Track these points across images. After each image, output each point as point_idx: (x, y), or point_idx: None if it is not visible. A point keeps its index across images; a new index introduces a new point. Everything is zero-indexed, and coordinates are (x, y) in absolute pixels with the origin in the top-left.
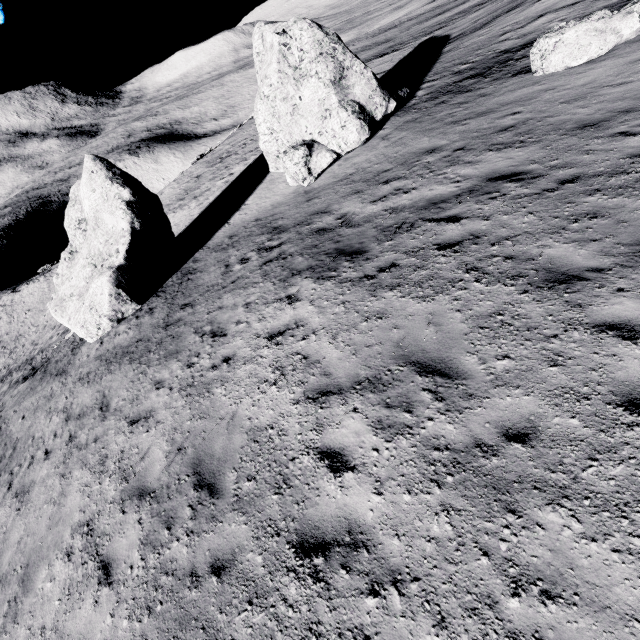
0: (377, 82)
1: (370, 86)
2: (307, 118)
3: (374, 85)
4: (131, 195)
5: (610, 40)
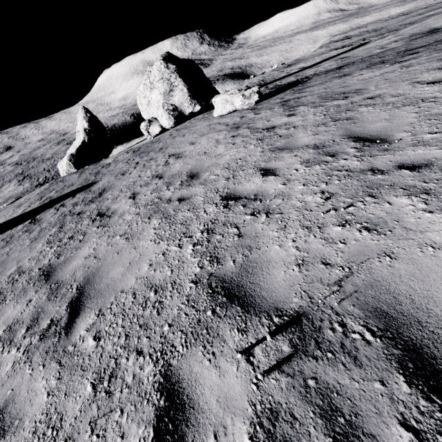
0: (190, 95)
1: (184, 97)
2: (153, 107)
3: (186, 97)
4: (88, 126)
5: (227, 107)
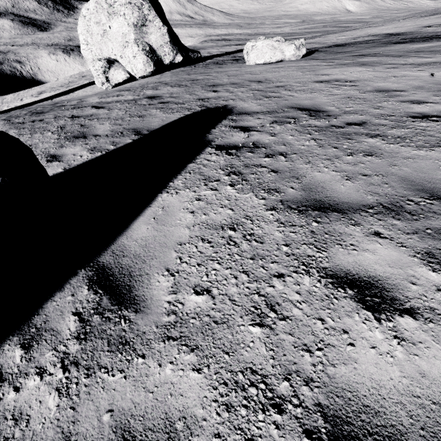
0: (170, 38)
1: (163, 39)
2: (113, 43)
3: (166, 39)
4: None
5: (277, 55)
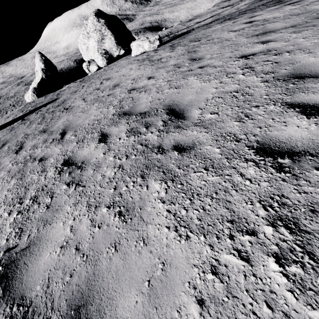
0: (116, 42)
1: (112, 44)
2: (91, 52)
3: (114, 43)
4: (44, 66)
5: (140, 50)
